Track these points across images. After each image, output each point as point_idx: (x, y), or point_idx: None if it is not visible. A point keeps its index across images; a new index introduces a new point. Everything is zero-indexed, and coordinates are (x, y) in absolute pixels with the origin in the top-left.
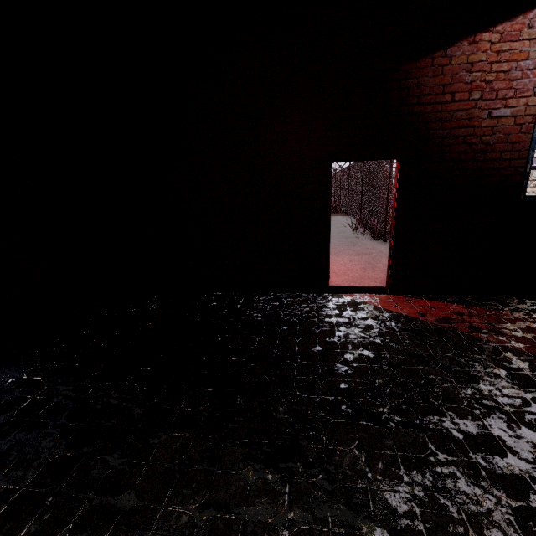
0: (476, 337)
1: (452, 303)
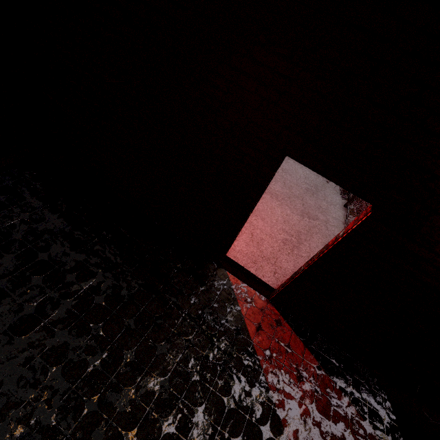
0: (281, 426)
1: (312, 353)
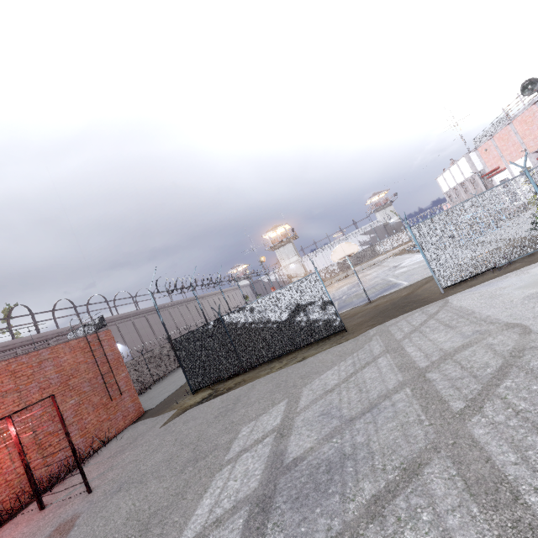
0: None
1: None
